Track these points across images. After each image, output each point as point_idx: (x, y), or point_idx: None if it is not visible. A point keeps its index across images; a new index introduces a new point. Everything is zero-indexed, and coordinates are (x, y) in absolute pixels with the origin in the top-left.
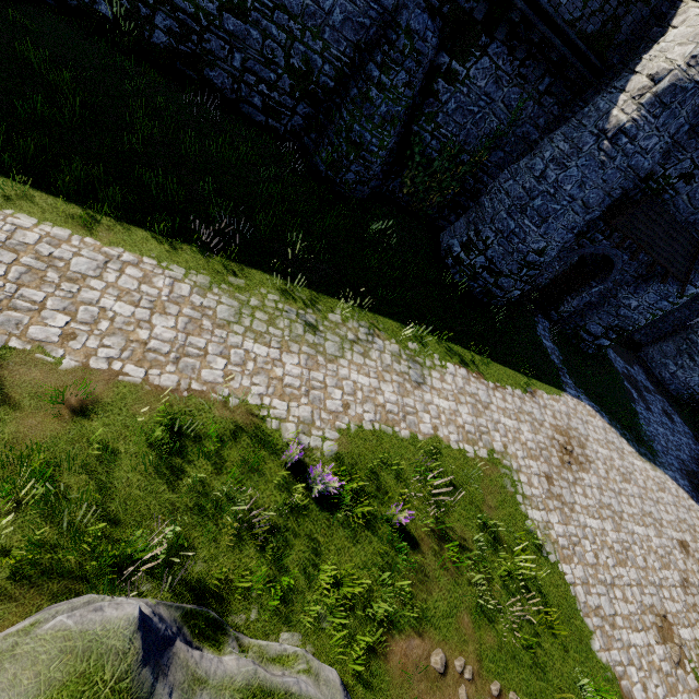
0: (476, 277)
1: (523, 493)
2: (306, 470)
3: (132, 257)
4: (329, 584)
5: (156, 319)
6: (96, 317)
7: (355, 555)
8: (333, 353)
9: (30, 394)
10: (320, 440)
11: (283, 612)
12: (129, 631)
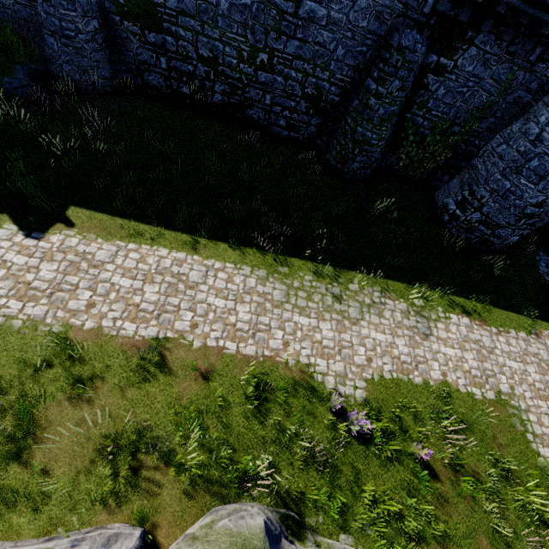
0: (473, 230)
1: (533, 431)
2: (345, 412)
3: (220, 264)
4: (370, 503)
5: (238, 307)
6: (206, 311)
7: (387, 480)
8: (355, 316)
9: (181, 367)
10: (352, 389)
11: (339, 519)
12: (262, 536)
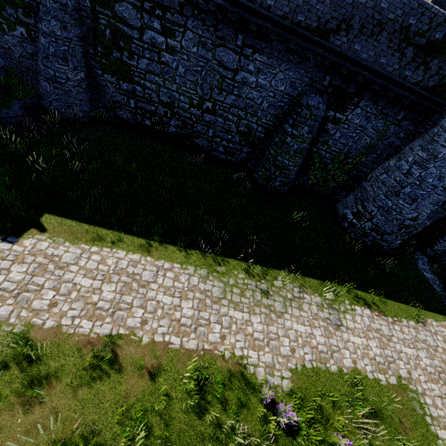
0: (366, 235)
1: (431, 414)
2: (274, 403)
3: (169, 265)
4: None
5: (183, 303)
6: (155, 307)
7: None
8: (280, 310)
9: (130, 363)
10: (280, 379)
11: None
12: None
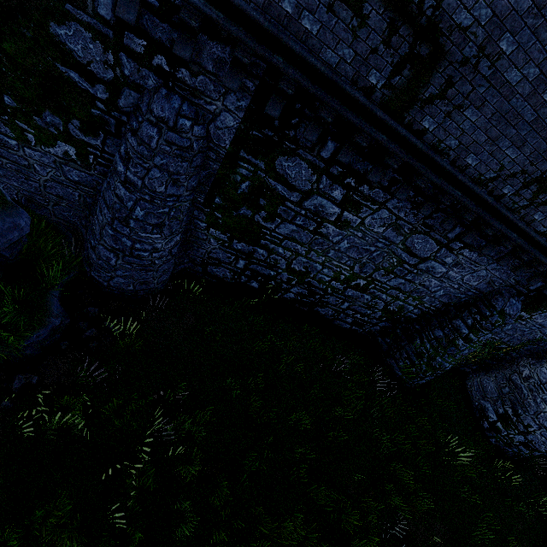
0: (511, 445)
1: None
2: None
3: None
4: None
5: None
6: None
7: None
8: None
9: None
10: None
11: None
12: None
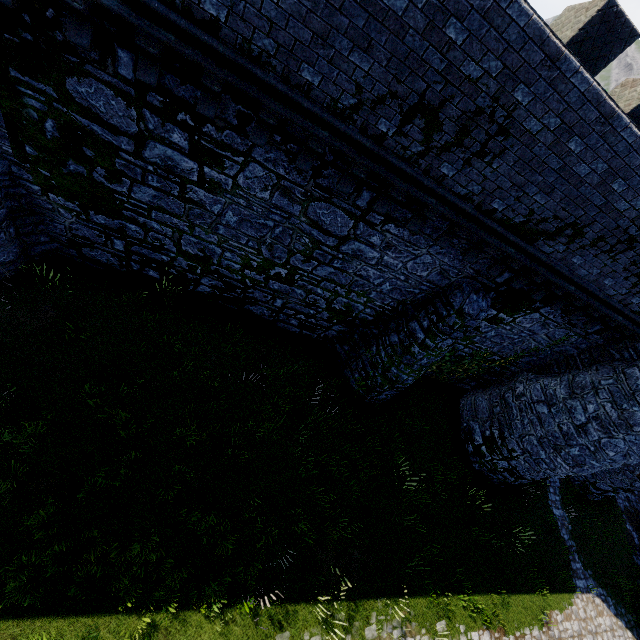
0: (496, 472)
1: None
2: None
3: None
4: None
5: None
6: None
7: None
8: None
9: None
10: None
11: None
12: None
